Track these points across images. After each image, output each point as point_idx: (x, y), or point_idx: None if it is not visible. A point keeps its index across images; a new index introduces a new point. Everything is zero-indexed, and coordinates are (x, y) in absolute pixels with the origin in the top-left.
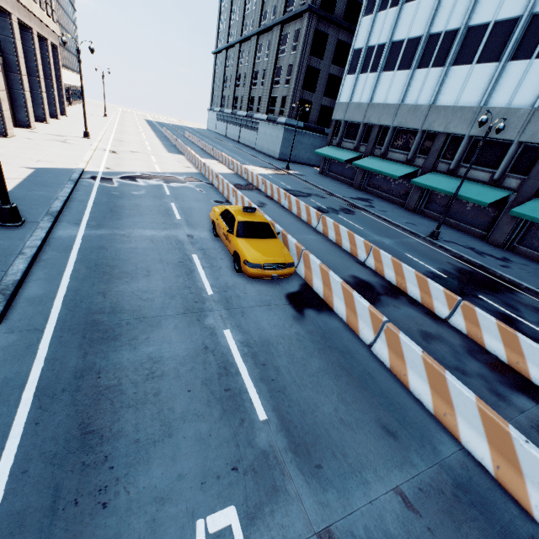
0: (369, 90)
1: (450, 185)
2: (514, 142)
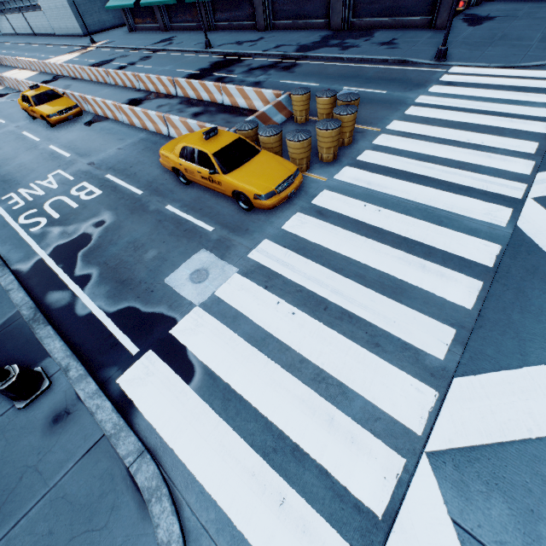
0: None
1: None
2: None
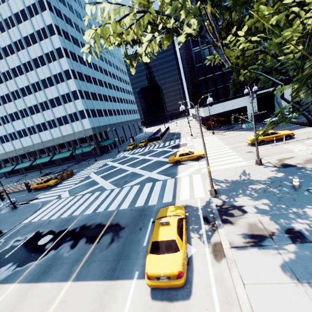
0: (2, 149)
1: (41, 161)
2: (44, 148)
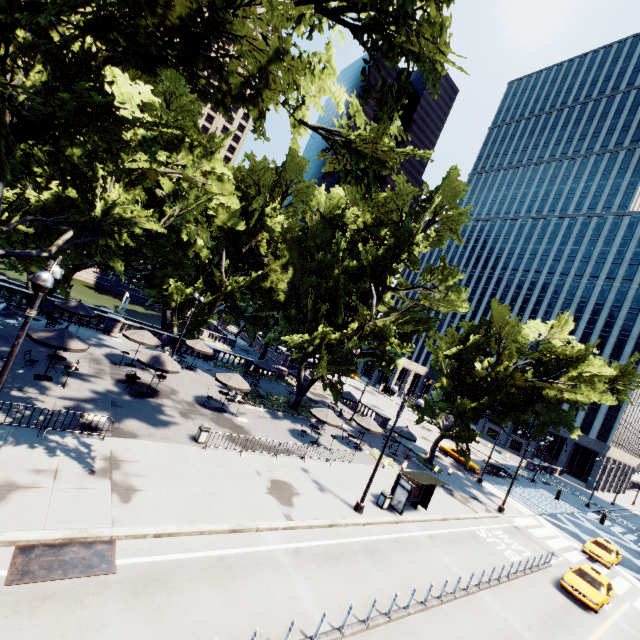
0: None
1: None
2: None
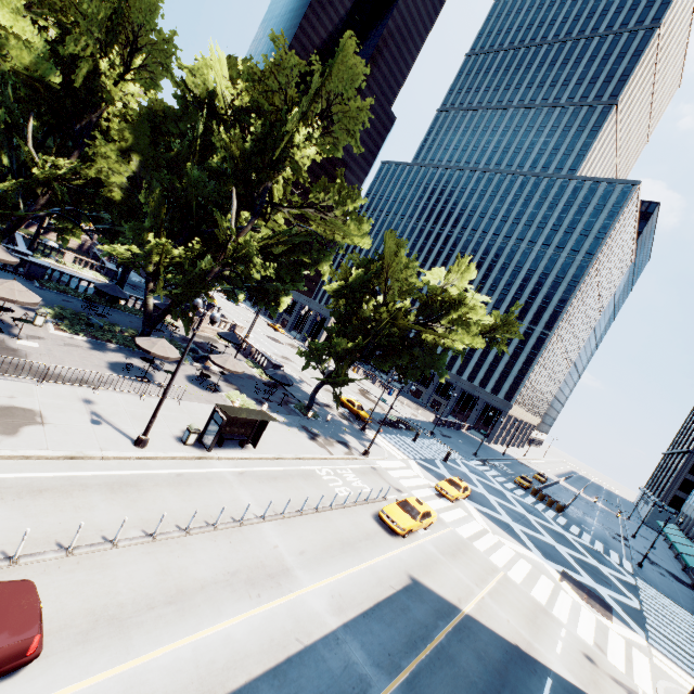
0: None
1: (676, 538)
2: None
